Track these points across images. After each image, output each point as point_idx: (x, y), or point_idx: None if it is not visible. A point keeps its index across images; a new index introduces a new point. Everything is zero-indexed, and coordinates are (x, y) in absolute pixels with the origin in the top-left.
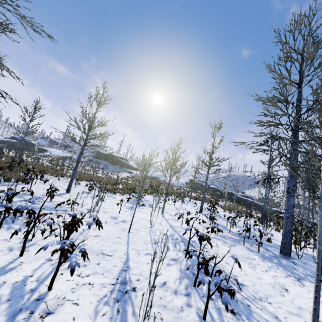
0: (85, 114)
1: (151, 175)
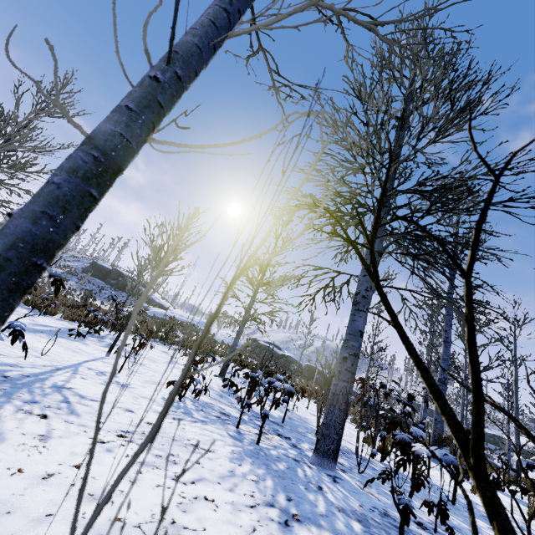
0: None
1: (181, 319)
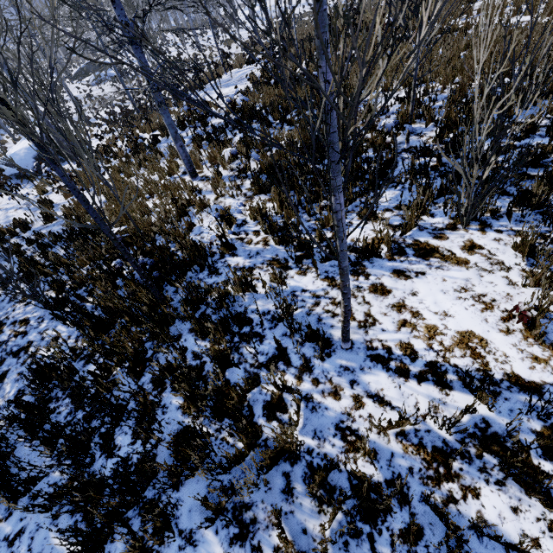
0: None
1: None
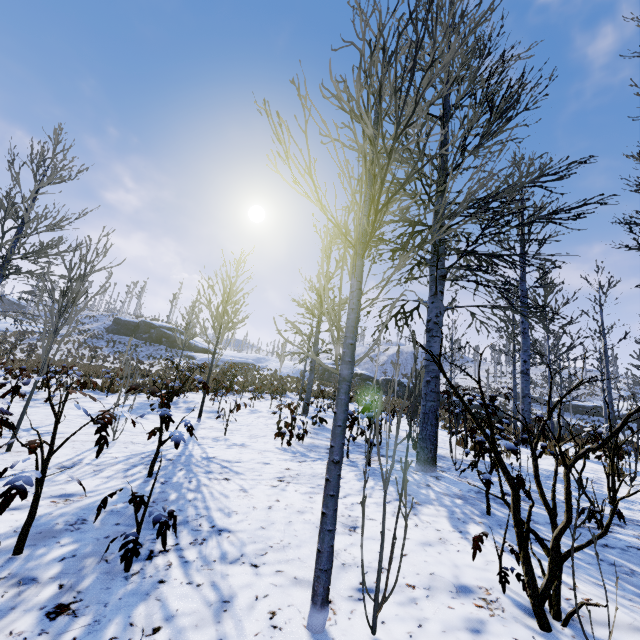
0: (2, 202)
1: (234, 360)
